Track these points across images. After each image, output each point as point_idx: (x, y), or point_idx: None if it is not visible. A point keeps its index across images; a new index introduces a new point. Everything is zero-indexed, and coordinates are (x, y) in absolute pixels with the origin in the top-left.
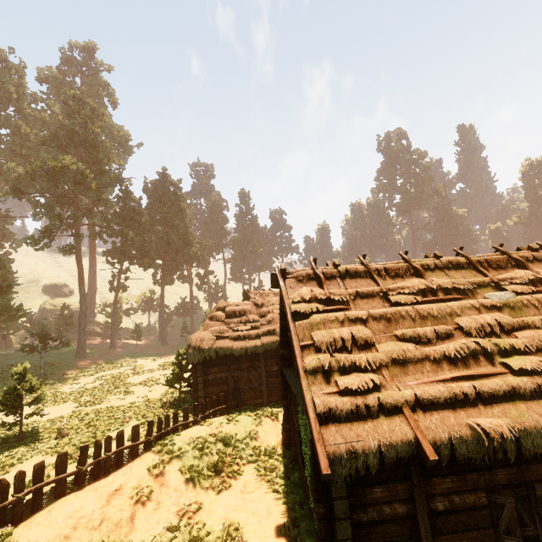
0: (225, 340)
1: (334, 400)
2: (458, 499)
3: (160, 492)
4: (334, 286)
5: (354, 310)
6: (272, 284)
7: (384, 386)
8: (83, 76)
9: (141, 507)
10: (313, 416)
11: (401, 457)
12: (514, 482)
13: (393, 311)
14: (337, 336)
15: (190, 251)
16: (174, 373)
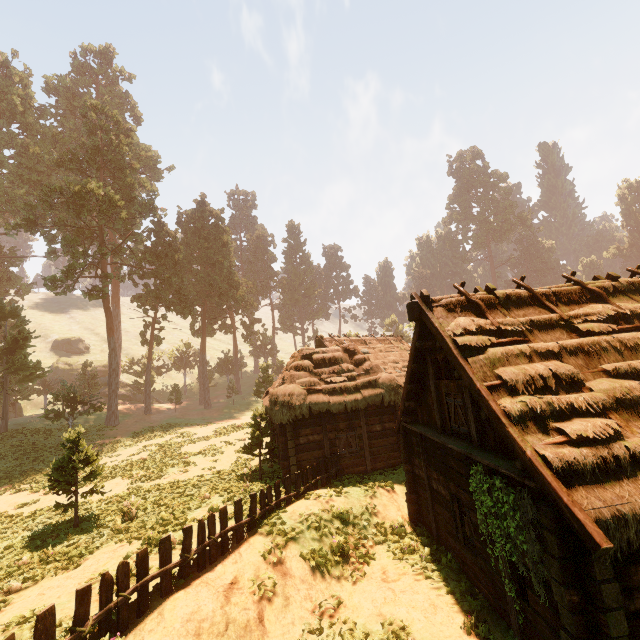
0: (318, 394)
1: (570, 451)
2: None
3: (285, 584)
4: (496, 315)
5: (535, 342)
6: (413, 316)
7: (622, 433)
8: (99, 86)
9: (268, 604)
10: (549, 473)
11: None
12: None
13: (589, 341)
14: (533, 373)
15: (236, 295)
16: (253, 438)
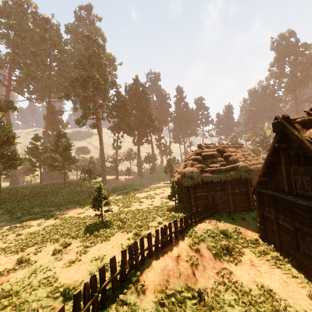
0: (206, 172)
1: None
2: None
3: (202, 260)
4: None
5: None
6: (277, 129)
7: None
8: (87, 26)
9: (196, 268)
10: None
11: None
12: None
13: None
14: None
15: (153, 125)
16: (172, 192)
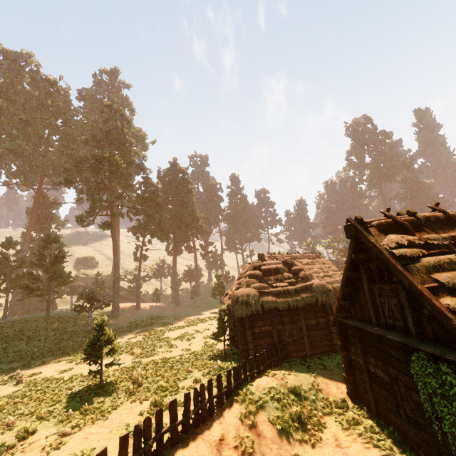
0: (268, 295)
1: None
2: None
3: (260, 443)
4: (420, 233)
5: None
6: (350, 234)
7: None
8: (110, 93)
9: None
10: None
11: None
12: None
13: None
14: None
15: (197, 225)
16: (219, 327)
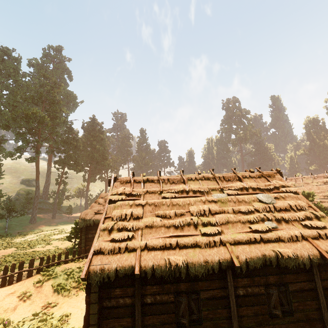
0: (100, 215)
1: (105, 244)
2: (159, 297)
3: (36, 296)
4: (138, 187)
5: (141, 200)
6: (108, 185)
7: (135, 239)
8: (54, 64)
9: (22, 303)
10: (92, 251)
11: (127, 273)
12: (189, 290)
13: (159, 201)
14: (124, 213)
15: (105, 163)
16: (71, 233)
